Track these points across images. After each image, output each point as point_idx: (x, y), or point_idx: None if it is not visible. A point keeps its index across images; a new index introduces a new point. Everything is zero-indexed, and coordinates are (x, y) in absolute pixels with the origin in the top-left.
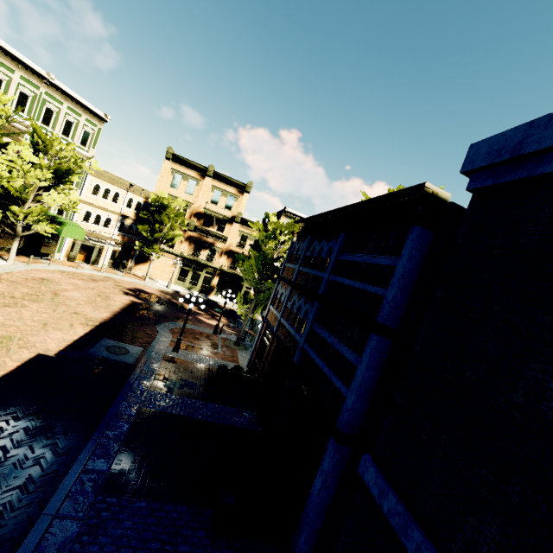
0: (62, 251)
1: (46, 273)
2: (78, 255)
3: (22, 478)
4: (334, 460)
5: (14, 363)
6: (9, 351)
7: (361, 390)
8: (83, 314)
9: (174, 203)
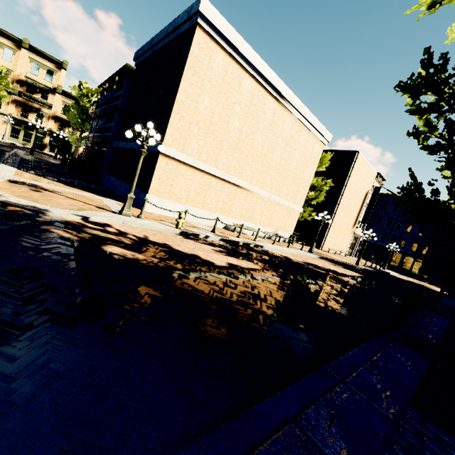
0: None
1: None
2: None
3: None
4: (109, 152)
5: None
6: None
7: (115, 129)
8: None
9: None
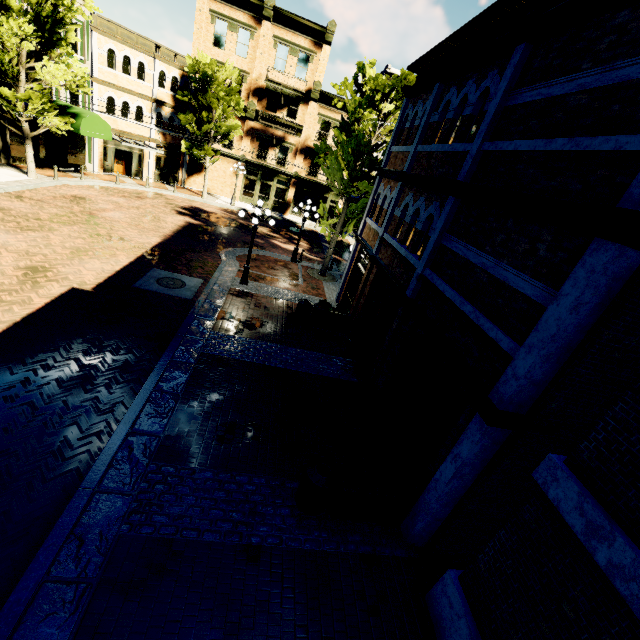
0: (94, 161)
1: (78, 190)
2: (115, 166)
3: (56, 441)
4: (480, 446)
5: (41, 300)
6: (36, 285)
7: (551, 347)
8: (126, 240)
9: (220, 72)
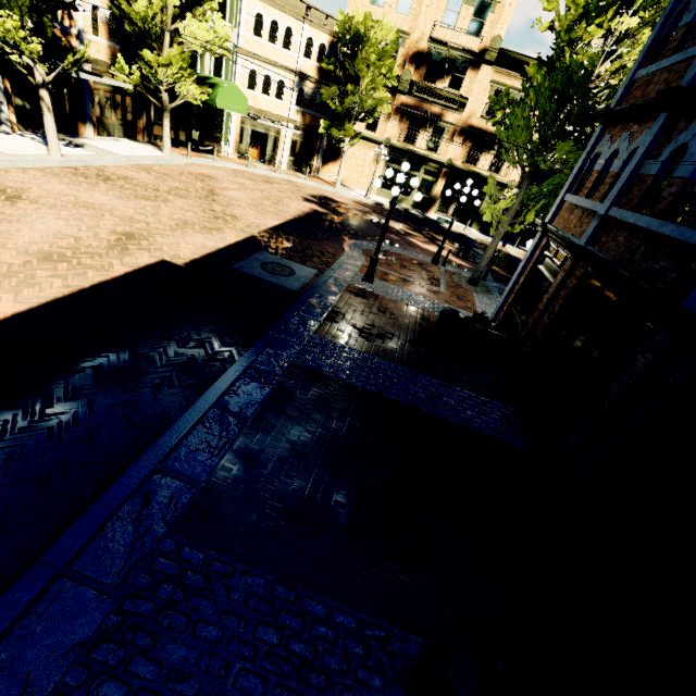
0: (230, 143)
1: (208, 169)
2: (250, 150)
3: (52, 461)
4: None
5: (123, 268)
6: (124, 251)
7: None
8: (240, 218)
9: (375, 28)
